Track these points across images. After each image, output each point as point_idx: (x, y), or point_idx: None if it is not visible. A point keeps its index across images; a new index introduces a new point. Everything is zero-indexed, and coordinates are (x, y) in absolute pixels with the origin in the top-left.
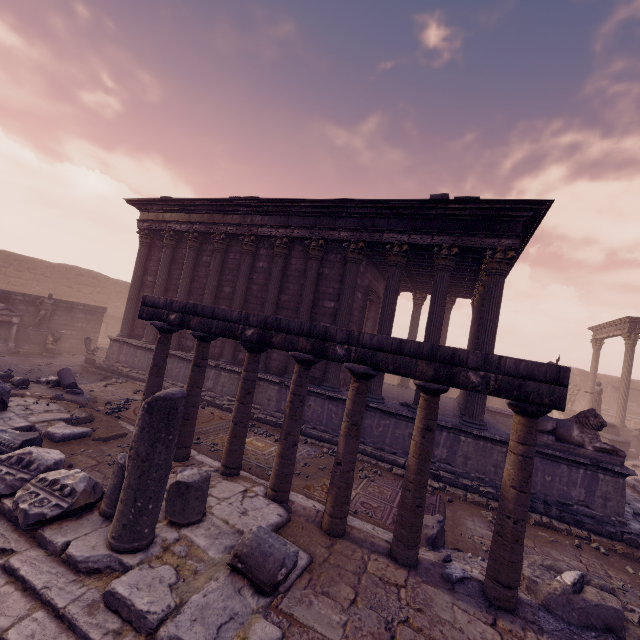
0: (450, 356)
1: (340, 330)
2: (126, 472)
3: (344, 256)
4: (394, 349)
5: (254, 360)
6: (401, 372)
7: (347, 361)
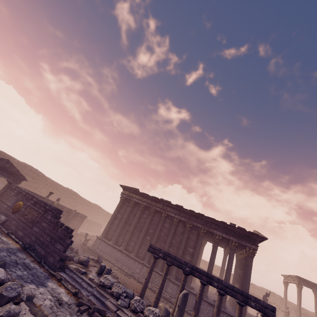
0: (246, 295)
1: (216, 277)
2: (176, 312)
3: (198, 232)
4: (231, 288)
5: (186, 278)
6: (233, 296)
7: (218, 288)
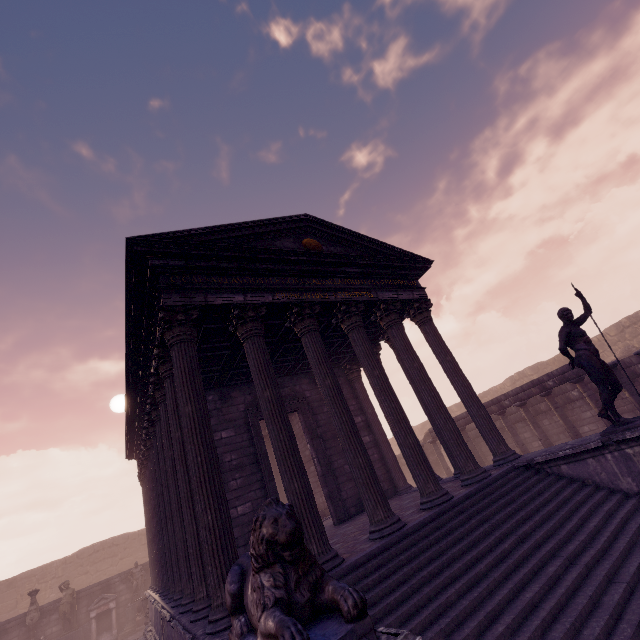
0: None
1: None
2: None
3: None
4: None
5: None
6: None
7: None
